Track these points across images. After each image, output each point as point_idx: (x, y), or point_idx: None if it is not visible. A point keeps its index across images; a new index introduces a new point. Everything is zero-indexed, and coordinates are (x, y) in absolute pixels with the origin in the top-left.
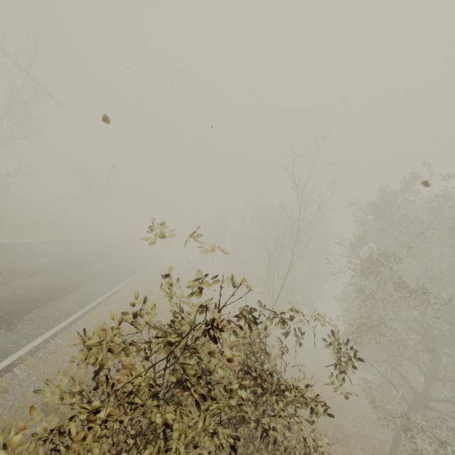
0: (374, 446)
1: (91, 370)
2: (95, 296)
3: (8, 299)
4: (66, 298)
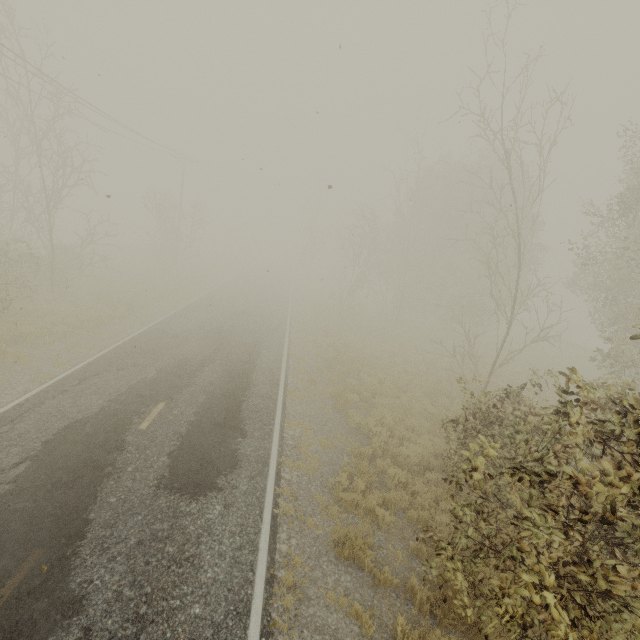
0: None
1: (343, 455)
2: (275, 368)
3: (211, 402)
4: (254, 381)
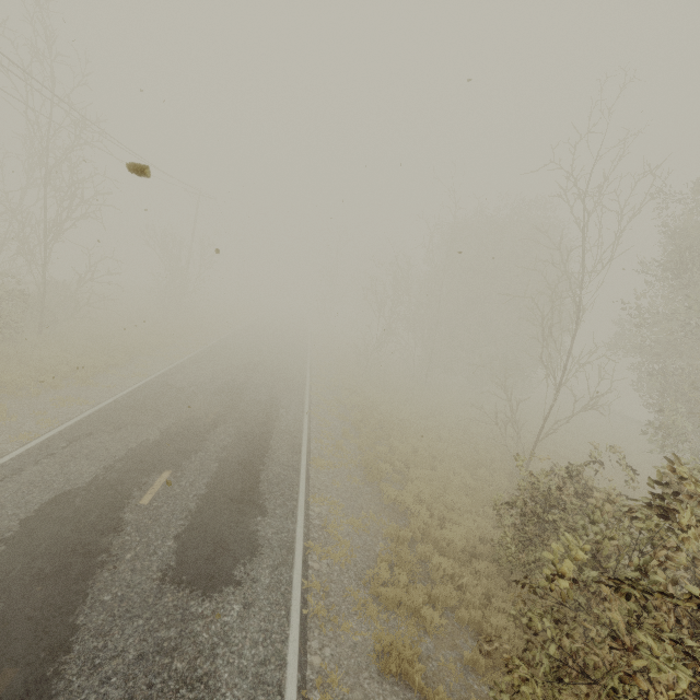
0: None
1: (378, 538)
2: (296, 431)
3: (224, 471)
4: (273, 446)
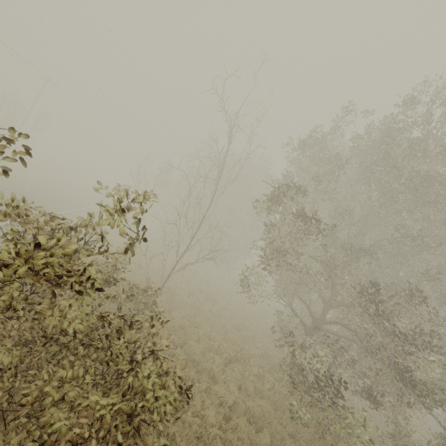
0: (274, 365)
1: None
2: None
3: None
4: None
